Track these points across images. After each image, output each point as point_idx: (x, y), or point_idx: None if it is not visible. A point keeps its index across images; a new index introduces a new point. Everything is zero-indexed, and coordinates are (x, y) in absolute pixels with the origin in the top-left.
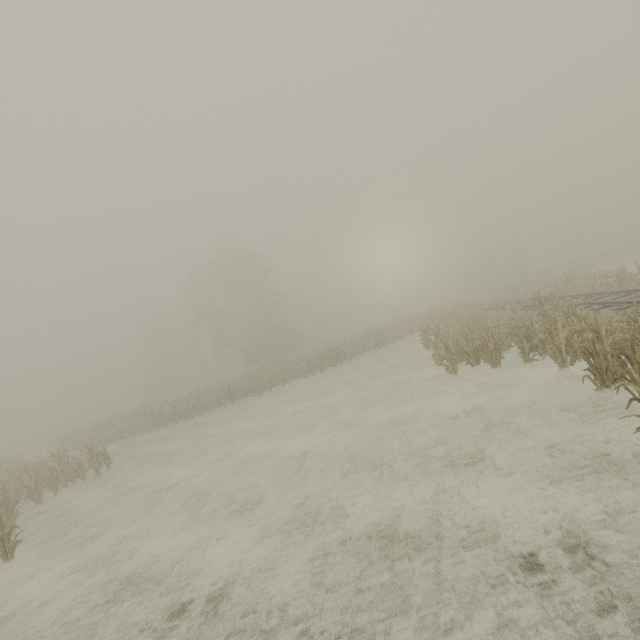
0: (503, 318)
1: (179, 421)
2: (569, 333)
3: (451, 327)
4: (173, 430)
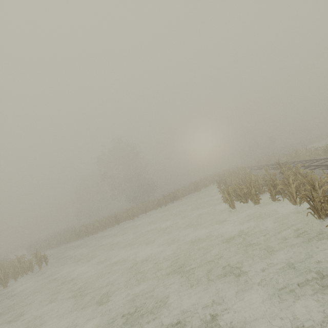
0: (261, 175)
1: (90, 235)
2: (297, 184)
3: (234, 180)
4: (85, 240)
